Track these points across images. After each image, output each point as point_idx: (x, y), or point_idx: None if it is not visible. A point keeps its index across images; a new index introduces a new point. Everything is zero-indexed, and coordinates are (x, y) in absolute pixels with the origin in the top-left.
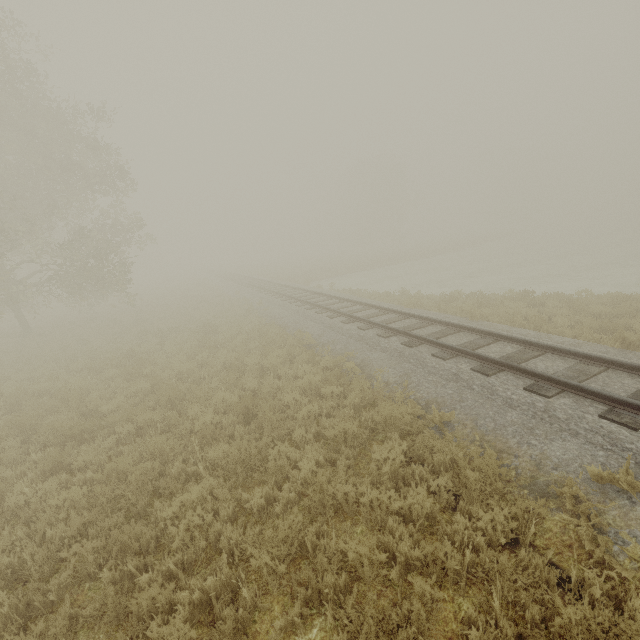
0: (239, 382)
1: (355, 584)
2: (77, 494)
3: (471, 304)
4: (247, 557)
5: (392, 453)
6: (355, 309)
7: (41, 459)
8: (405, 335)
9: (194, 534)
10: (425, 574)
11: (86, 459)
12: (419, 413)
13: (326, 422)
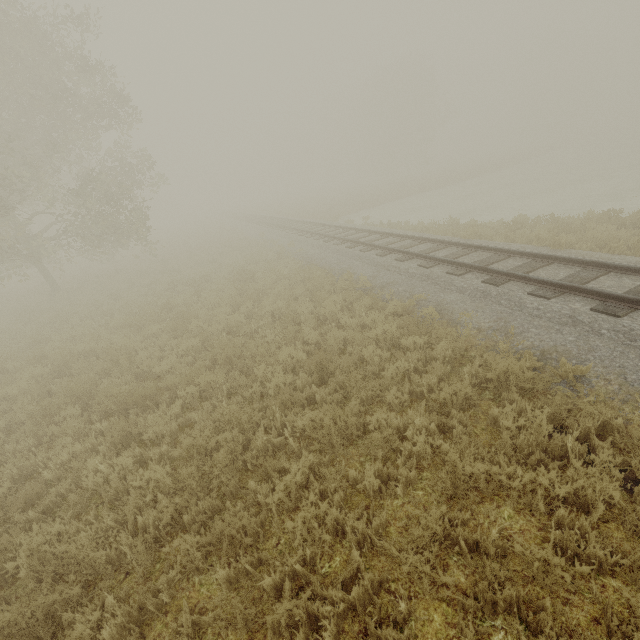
0: (298, 335)
1: (548, 600)
2: (159, 473)
3: (546, 230)
4: (375, 548)
5: (533, 421)
6: (406, 244)
7: (107, 429)
8: (483, 271)
9: (310, 525)
10: (619, 577)
11: (156, 429)
12: (536, 366)
13: (418, 379)
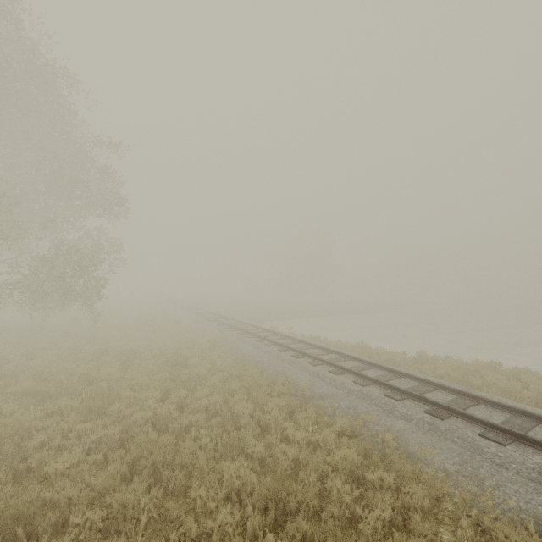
0: (240, 443)
1: None
2: None
3: (450, 369)
4: None
5: None
6: (334, 358)
7: None
8: (421, 400)
9: None
10: None
11: None
12: None
13: (403, 541)
